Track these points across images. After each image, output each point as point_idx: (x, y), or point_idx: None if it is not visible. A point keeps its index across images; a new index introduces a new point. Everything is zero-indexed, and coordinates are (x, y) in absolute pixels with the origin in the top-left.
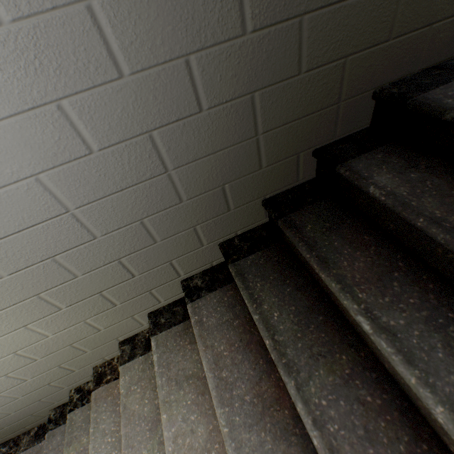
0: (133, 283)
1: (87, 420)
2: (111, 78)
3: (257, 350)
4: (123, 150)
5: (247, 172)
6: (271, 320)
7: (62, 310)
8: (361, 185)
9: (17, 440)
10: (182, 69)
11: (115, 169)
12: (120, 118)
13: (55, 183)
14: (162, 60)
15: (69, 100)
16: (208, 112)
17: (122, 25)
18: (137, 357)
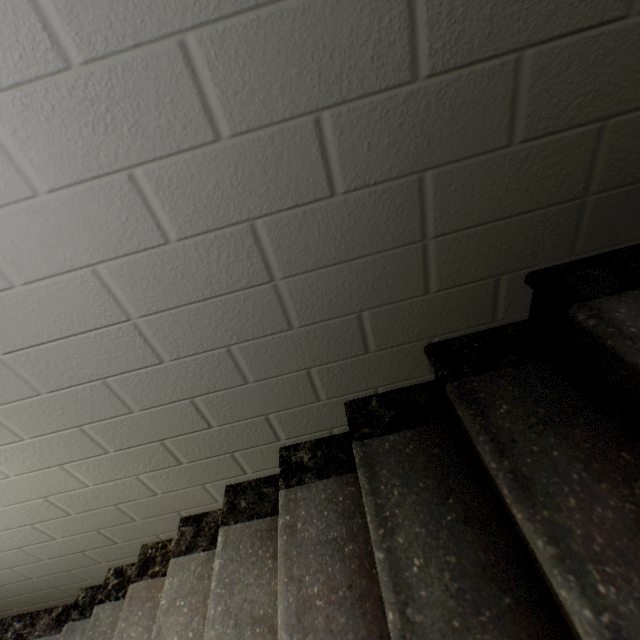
0: (209, 436)
1: (115, 626)
2: (203, 141)
3: (374, 616)
4: (210, 243)
5: (402, 295)
6: (406, 570)
7: (109, 453)
8: (621, 349)
9: (35, 616)
10: (309, 131)
11: (198, 269)
12: (212, 197)
13: (117, 279)
14: (278, 118)
15: (144, 168)
16: (345, 197)
17: (225, 67)
18: (197, 552)
